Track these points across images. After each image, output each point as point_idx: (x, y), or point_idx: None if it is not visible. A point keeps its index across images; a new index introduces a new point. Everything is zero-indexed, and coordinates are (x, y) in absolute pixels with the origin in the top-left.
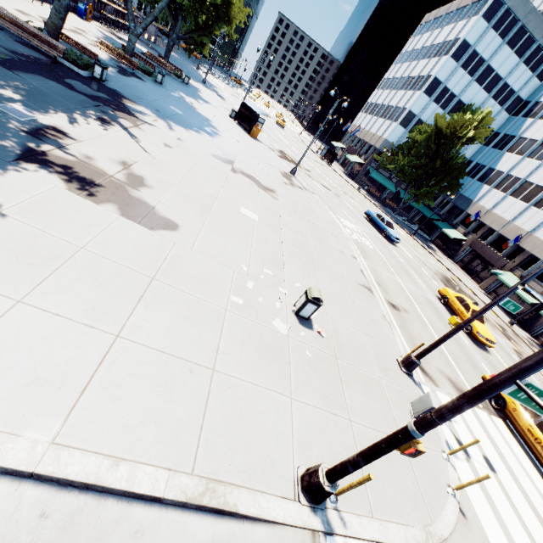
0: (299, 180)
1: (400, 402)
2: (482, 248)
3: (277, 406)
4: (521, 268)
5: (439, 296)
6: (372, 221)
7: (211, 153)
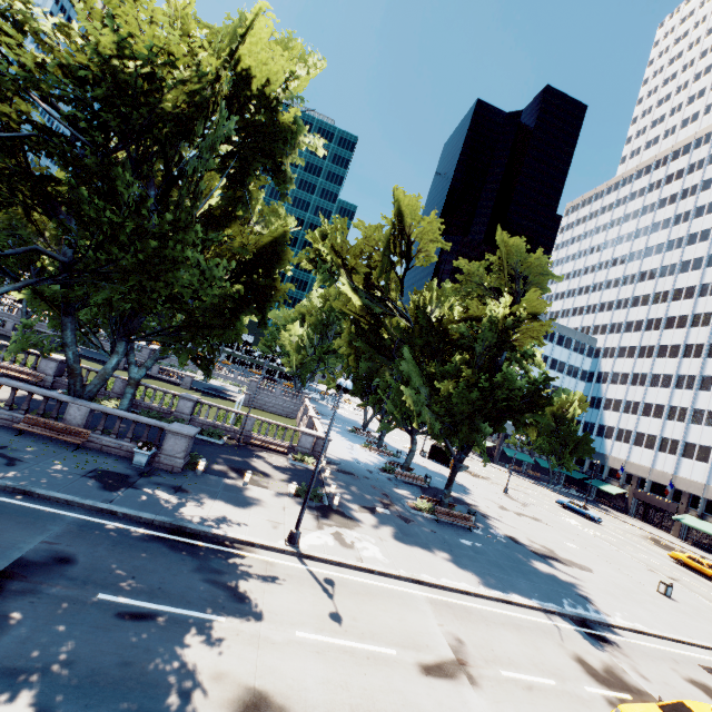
0: (513, 495)
1: None
2: (646, 496)
3: None
4: (692, 508)
5: (671, 560)
6: (568, 508)
7: (498, 507)
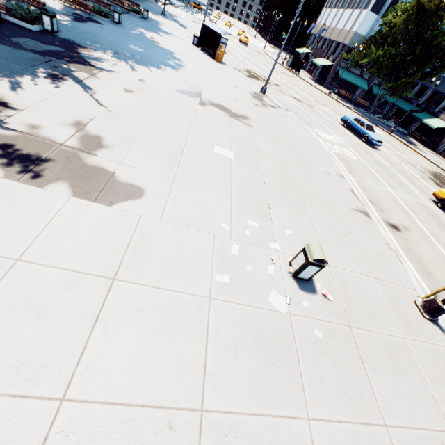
0: (271, 98)
1: (434, 368)
2: None
3: (292, 444)
4: None
5: (433, 199)
6: (349, 127)
7: (176, 89)
